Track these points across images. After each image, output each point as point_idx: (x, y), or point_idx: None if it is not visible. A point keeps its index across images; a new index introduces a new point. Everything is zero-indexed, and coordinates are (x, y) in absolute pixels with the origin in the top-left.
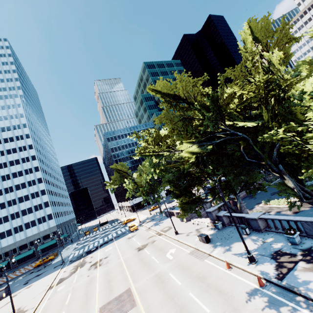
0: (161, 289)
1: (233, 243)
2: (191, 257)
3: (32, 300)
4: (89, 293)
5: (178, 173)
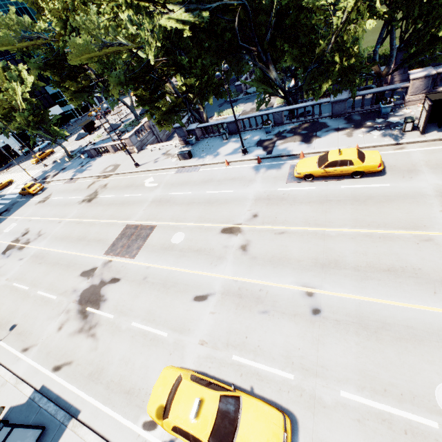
0: (172, 205)
1: (218, 149)
2: (182, 174)
3: None
4: (60, 261)
5: (138, 66)
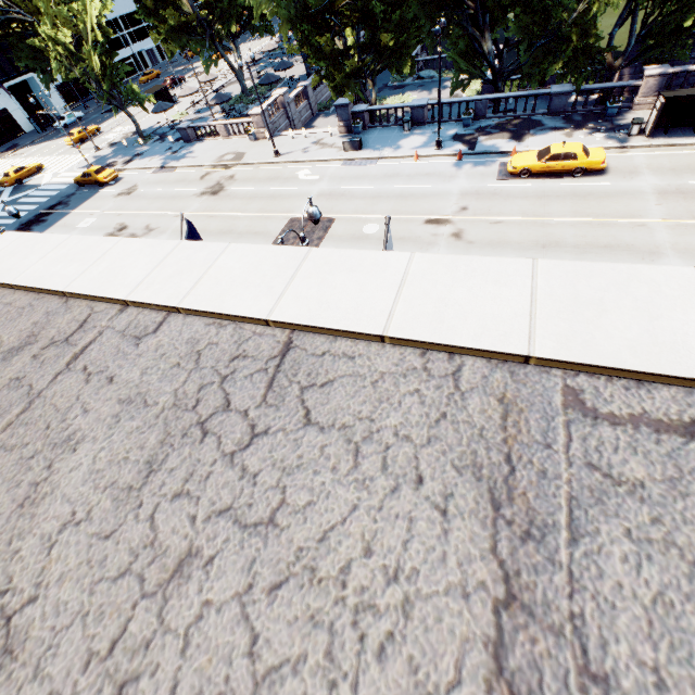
0: (350, 199)
1: (399, 142)
2: (352, 168)
3: None
4: None
5: (319, 2)
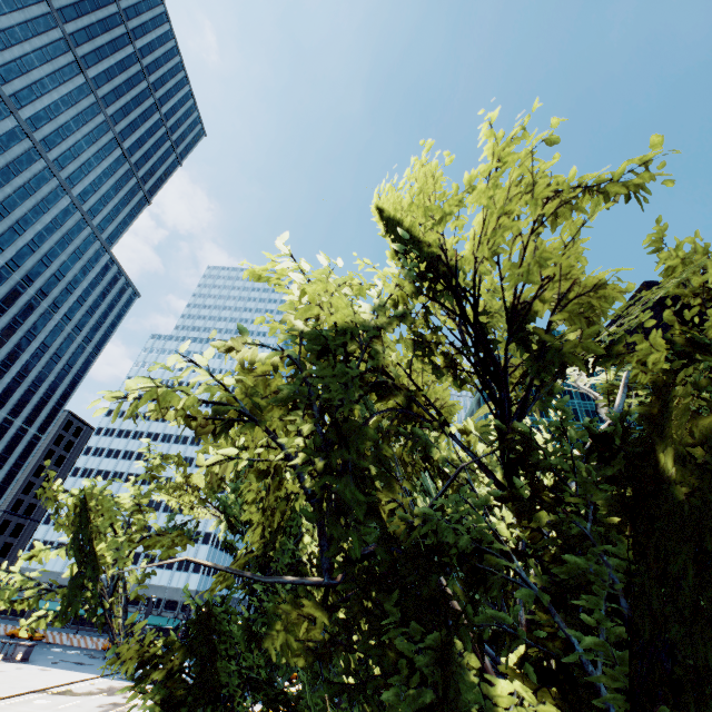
0: None
1: None
2: None
3: (6, 688)
4: None
5: None
